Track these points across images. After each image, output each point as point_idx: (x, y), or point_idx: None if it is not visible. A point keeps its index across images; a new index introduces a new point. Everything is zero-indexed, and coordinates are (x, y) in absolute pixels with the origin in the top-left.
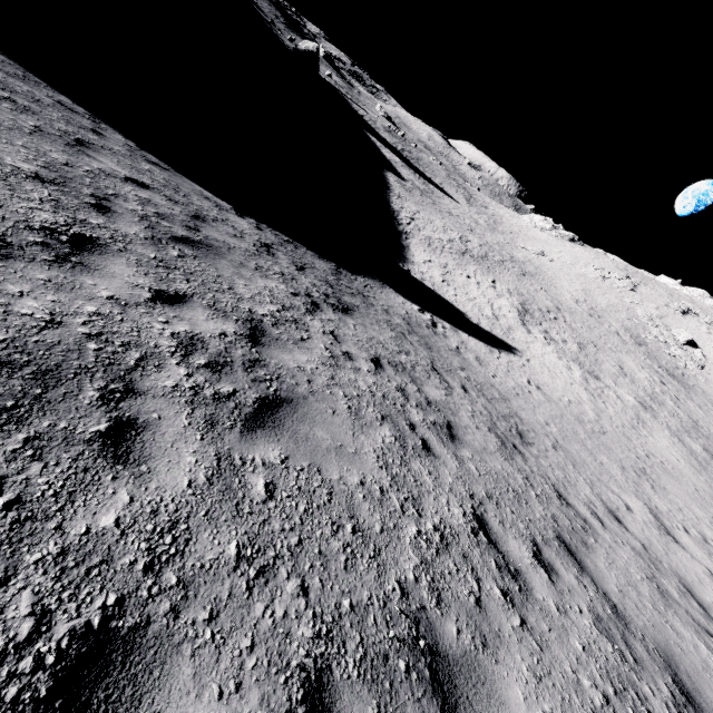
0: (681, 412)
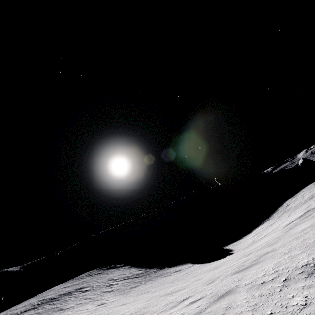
0: None
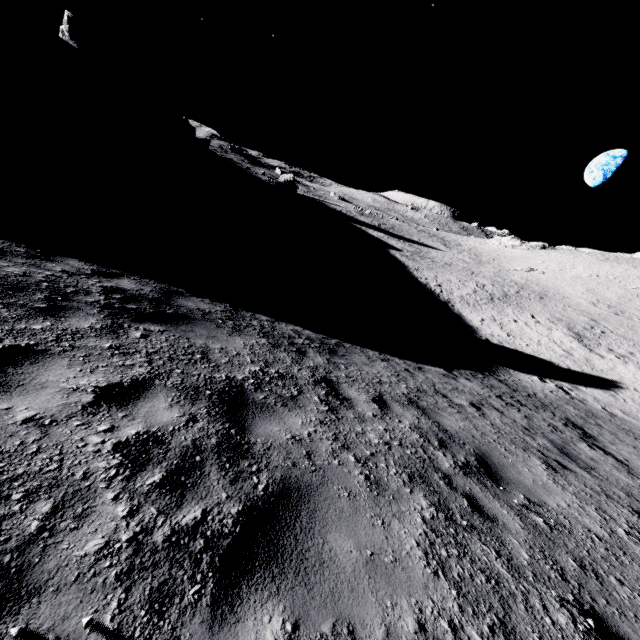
0: None
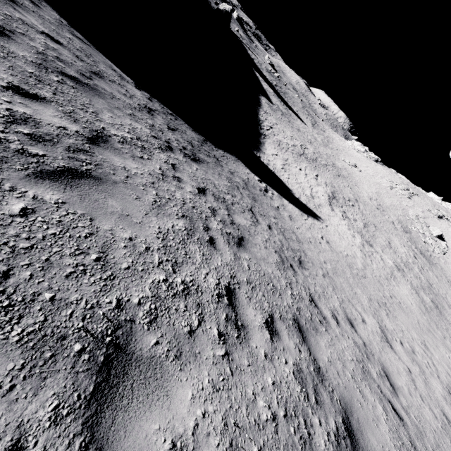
0: (422, 277)
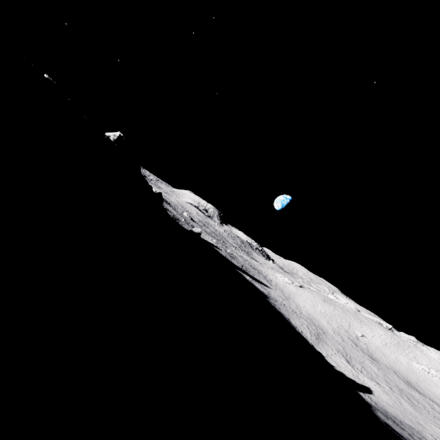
0: (392, 383)
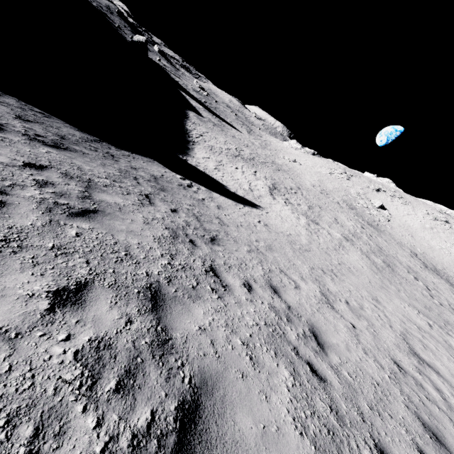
0: (371, 243)
